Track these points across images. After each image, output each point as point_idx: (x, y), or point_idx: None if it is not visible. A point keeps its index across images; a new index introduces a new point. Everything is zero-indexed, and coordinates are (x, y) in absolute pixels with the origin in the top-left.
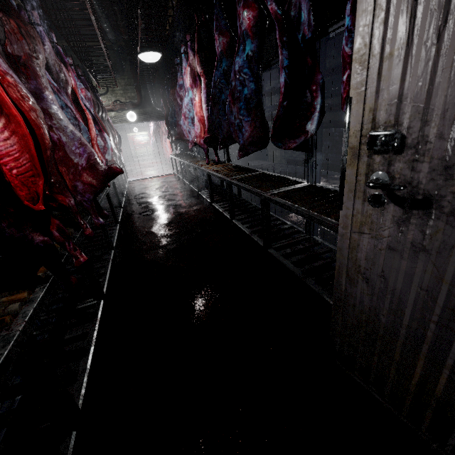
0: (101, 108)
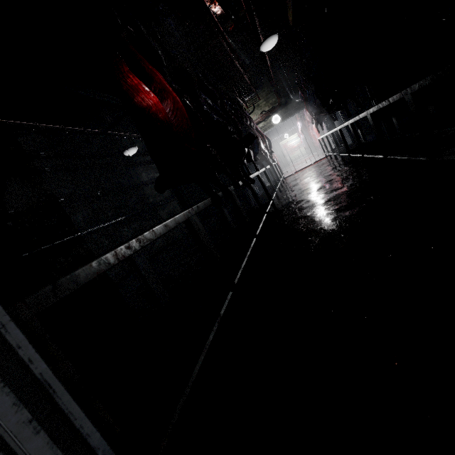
0: (248, 118)
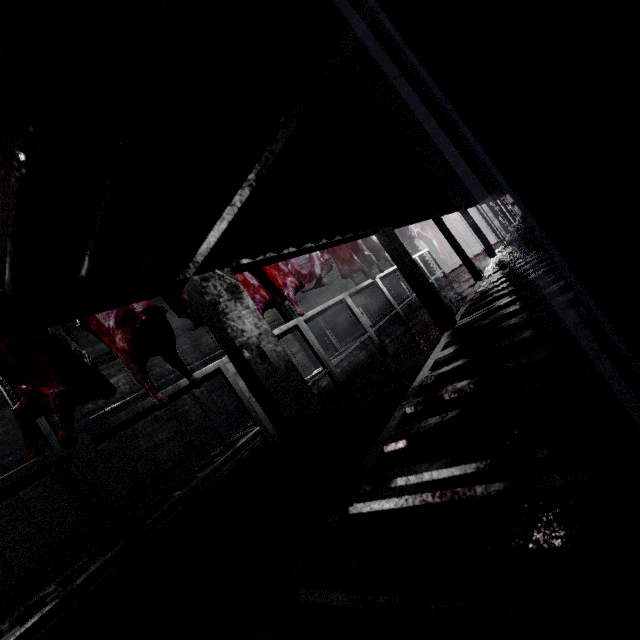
0: None
